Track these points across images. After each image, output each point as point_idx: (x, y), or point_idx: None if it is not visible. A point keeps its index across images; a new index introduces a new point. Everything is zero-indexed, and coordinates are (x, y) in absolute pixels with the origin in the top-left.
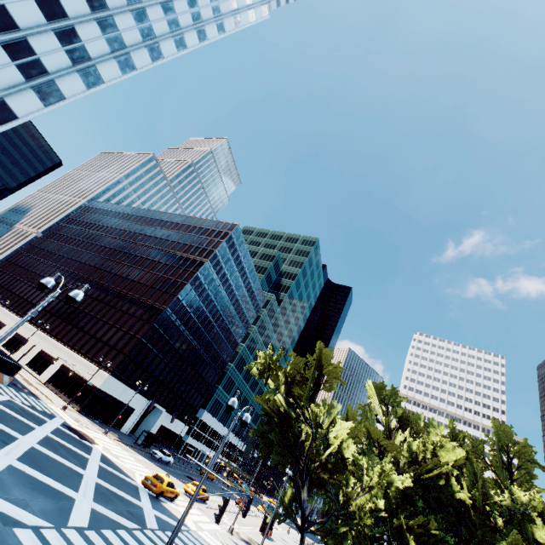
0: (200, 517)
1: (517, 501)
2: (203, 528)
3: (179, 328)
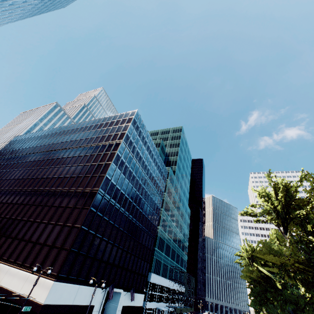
0: None
1: None
2: None
3: (114, 206)
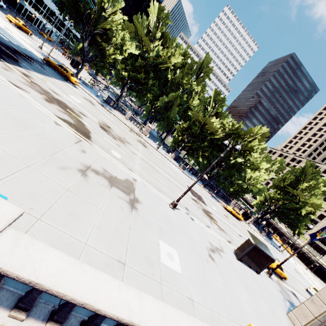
0: (15, 31)
1: (191, 88)
2: (13, 33)
3: None
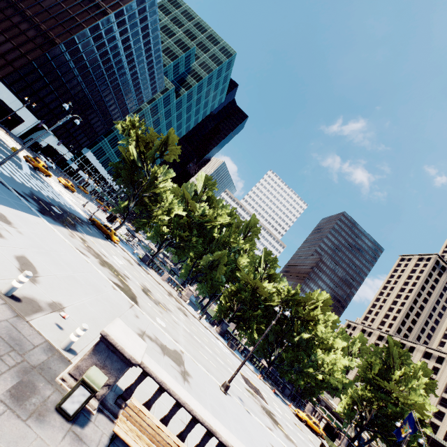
0: (65, 192)
1: (239, 246)
2: (64, 194)
3: (72, 70)
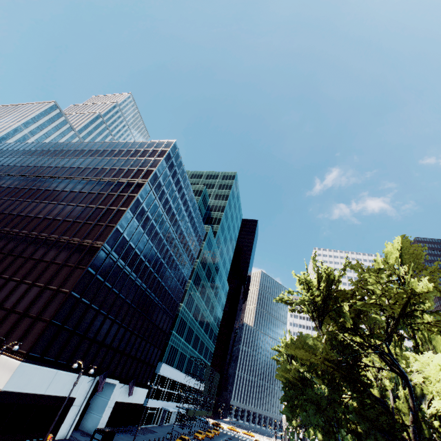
0: None
1: None
2: None
3: (123, 270)
